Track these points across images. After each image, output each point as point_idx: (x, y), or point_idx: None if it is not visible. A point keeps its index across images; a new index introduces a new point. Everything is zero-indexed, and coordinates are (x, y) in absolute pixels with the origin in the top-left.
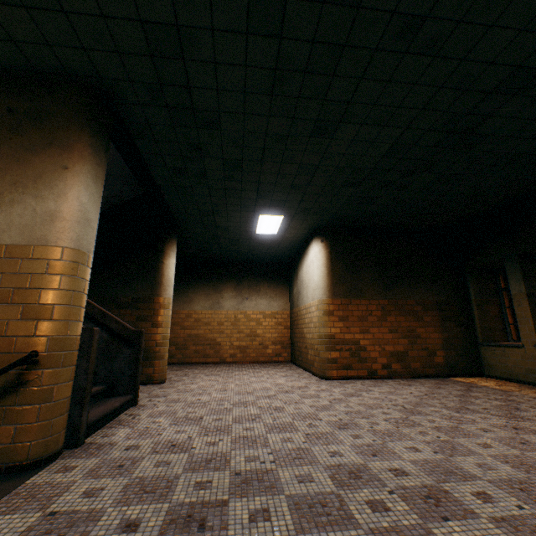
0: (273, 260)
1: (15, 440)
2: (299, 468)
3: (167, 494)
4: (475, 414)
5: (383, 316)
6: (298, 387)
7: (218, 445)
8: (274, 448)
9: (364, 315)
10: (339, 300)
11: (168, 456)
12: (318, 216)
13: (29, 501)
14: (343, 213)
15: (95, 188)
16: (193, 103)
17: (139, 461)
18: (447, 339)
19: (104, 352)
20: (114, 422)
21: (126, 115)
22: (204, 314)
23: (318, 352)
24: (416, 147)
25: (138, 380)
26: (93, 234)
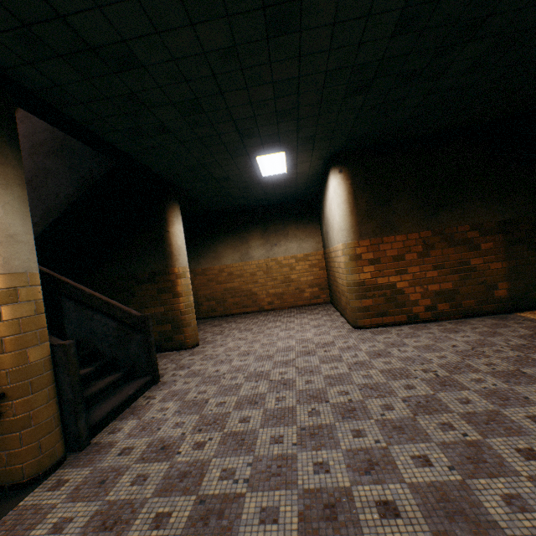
0: (297, 198)
1: (8, 463)
2: (270, 494)
3: (122, 534)
4: (532, 384)
5: (425, 252)
6: (323, 344)
7: (203, 449)
8: (257, 455)
9: (400, 254)
10: (367, 241)
11: (151, 466)
12: (328, 142)
13: (7, 535)
14: (360, 131)
15: (10, 194)
16: (84, 40)
17: (121, 475)
18: (514, 268)
19: (117, 339)
20: (129, 410)
21: (27, 83)
22: (236, 267)
23: (348, 300)
24: (446, 2)
25: (154, 361)
26: (27, 249)
